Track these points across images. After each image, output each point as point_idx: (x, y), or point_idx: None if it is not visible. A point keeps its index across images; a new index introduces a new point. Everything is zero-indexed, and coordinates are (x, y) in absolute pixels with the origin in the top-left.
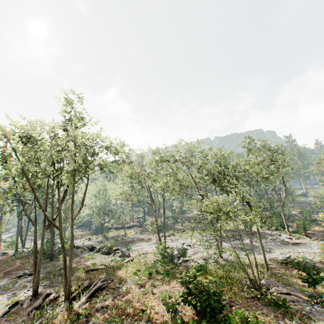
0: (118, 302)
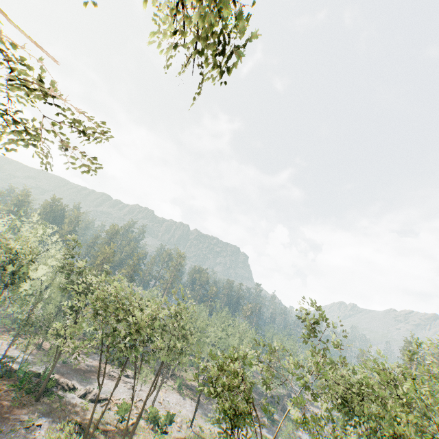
0: None
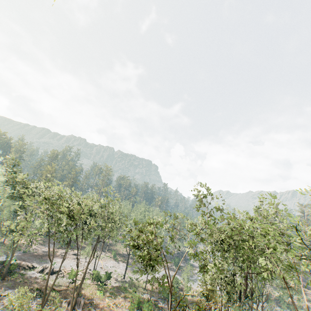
0: (100, 309)
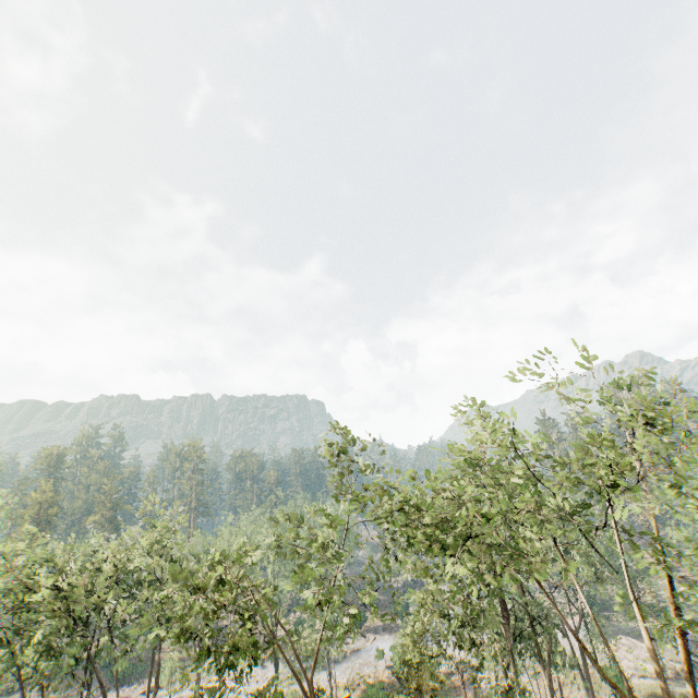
0: None
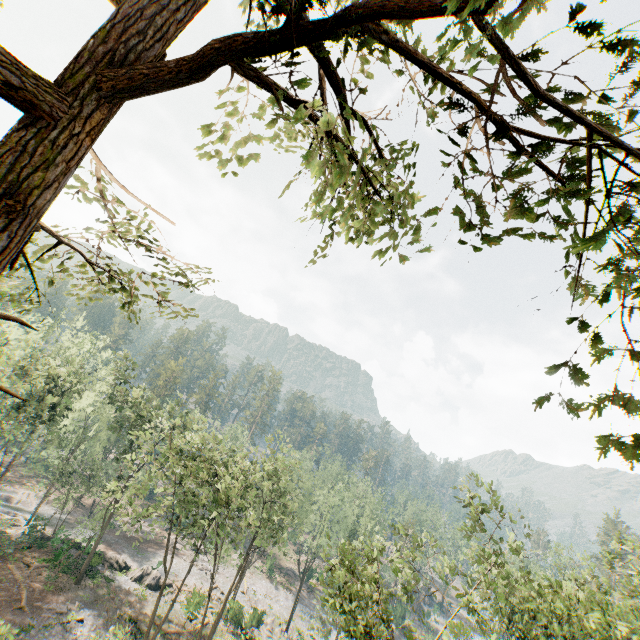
0: None
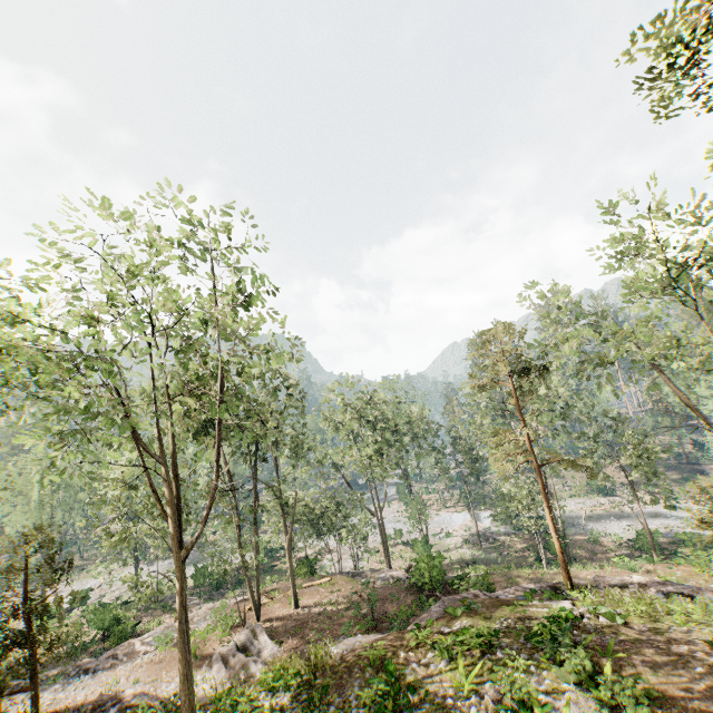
0: None
